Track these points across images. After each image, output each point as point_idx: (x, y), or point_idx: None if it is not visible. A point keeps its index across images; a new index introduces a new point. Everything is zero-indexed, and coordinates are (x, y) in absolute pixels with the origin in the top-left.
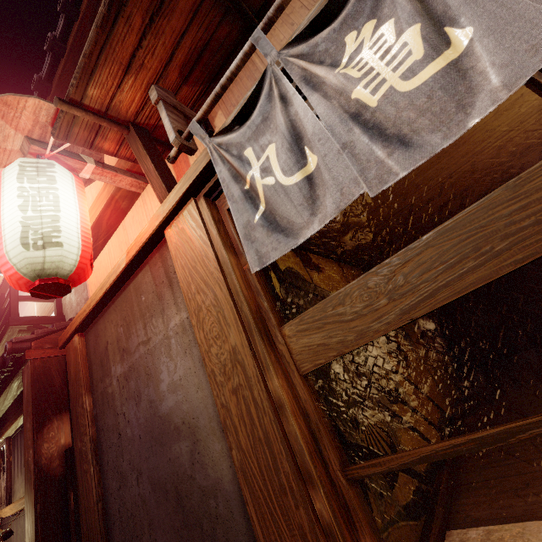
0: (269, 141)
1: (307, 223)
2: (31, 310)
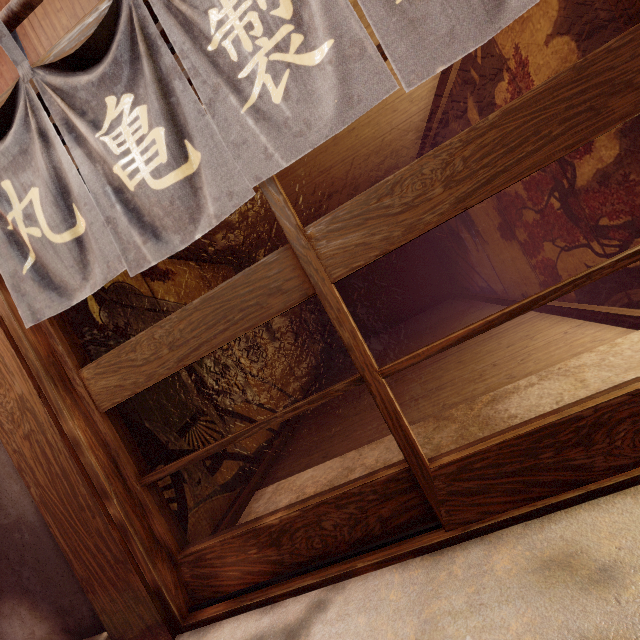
0: (32, 181)
1: (81, 287)
2: None
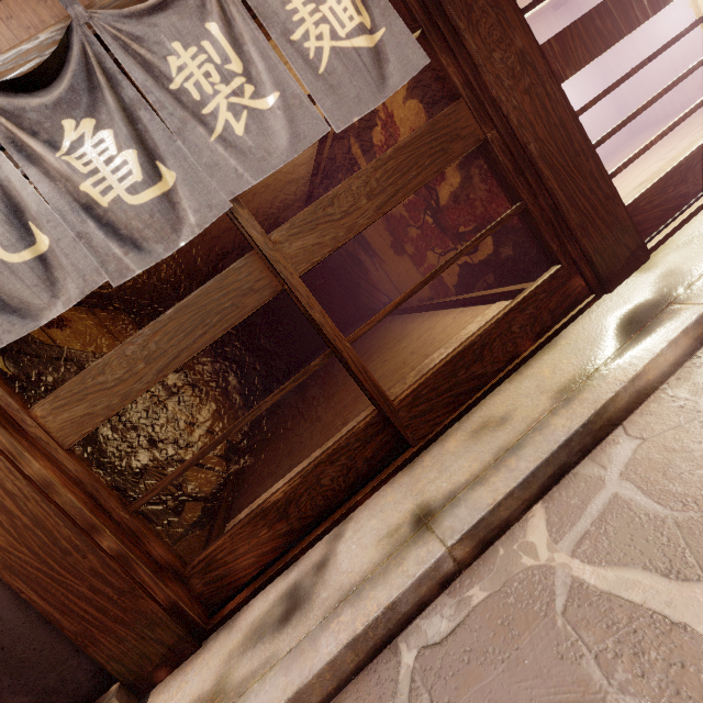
0: None
1: (49, 305)
2: None
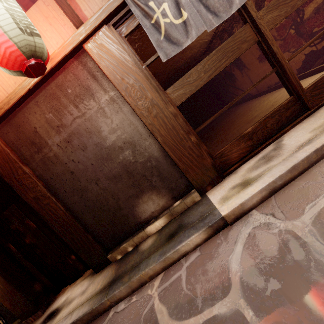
0: (163, 0)
1: (185, 41)
2: None
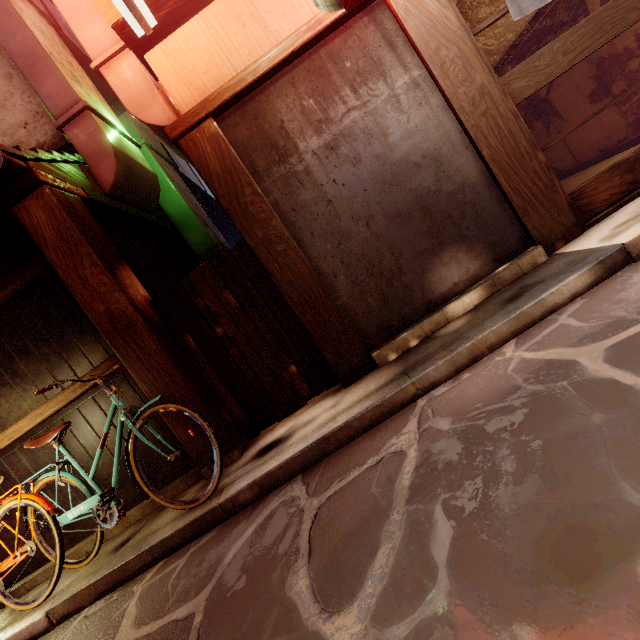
0: None
1: None
2: None
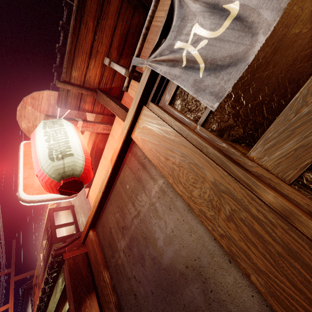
0: (191, 26)
1: (251, 44)
2: (63, 235)
